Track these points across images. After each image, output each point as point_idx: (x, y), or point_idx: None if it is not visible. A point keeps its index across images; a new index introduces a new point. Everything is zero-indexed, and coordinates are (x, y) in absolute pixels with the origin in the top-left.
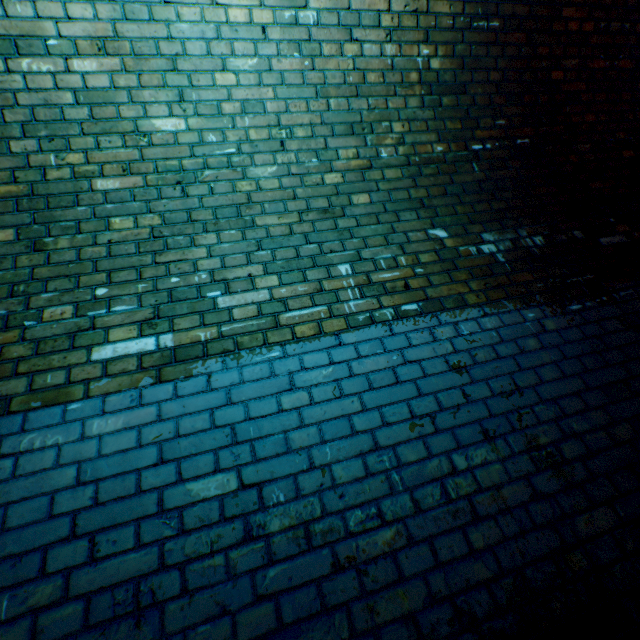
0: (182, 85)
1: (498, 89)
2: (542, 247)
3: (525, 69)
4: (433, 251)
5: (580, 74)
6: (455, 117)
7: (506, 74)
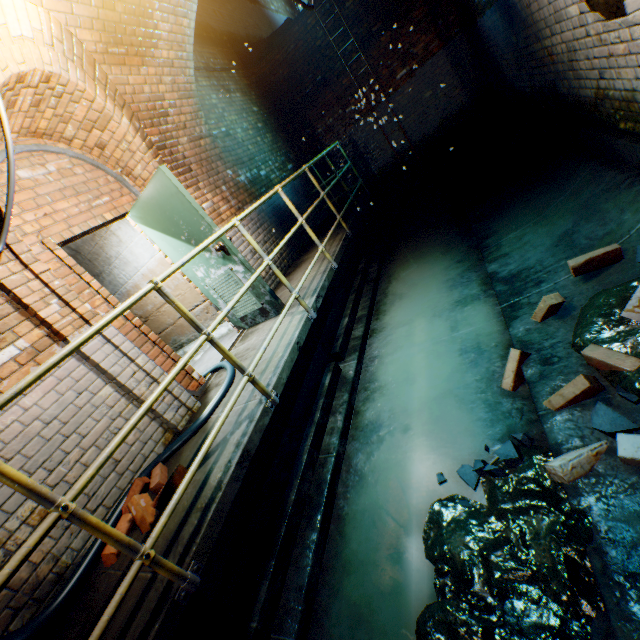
0: None
1: None
2: (292, 14)
3: None
4: (284, 7)
5: None
6: None
7: None
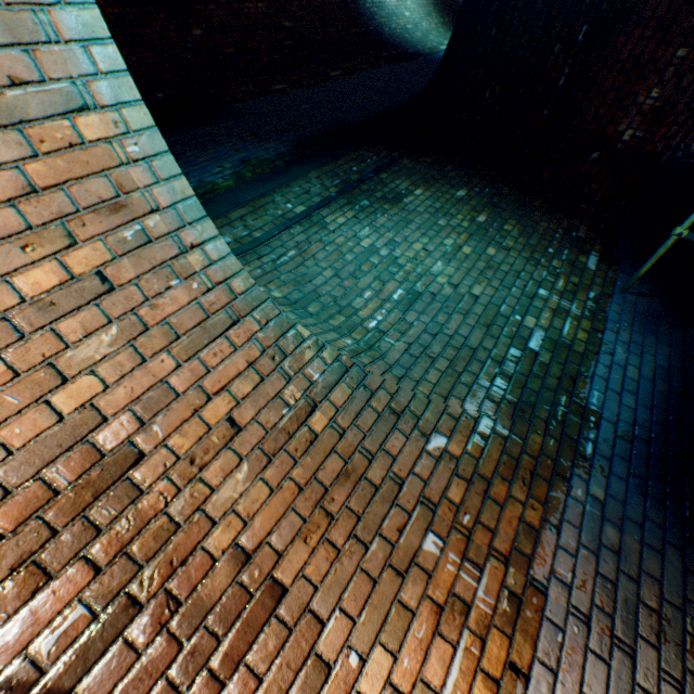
0: (404, 6)
1: (441, 6)
2: None
3: (442, 1)
4: None
5: (450, 2)
6: (439, 14)
7: (441, 2)
